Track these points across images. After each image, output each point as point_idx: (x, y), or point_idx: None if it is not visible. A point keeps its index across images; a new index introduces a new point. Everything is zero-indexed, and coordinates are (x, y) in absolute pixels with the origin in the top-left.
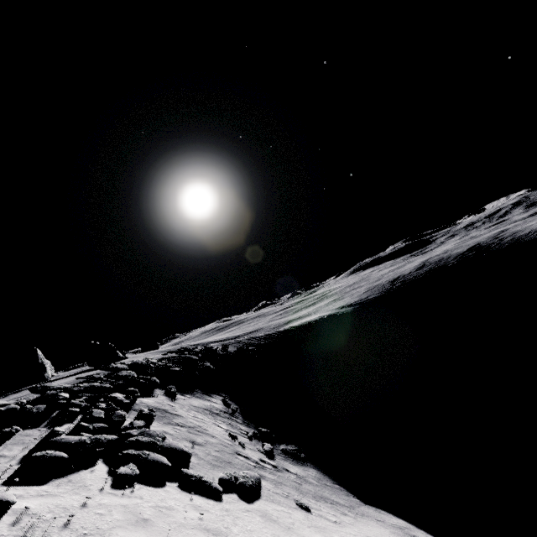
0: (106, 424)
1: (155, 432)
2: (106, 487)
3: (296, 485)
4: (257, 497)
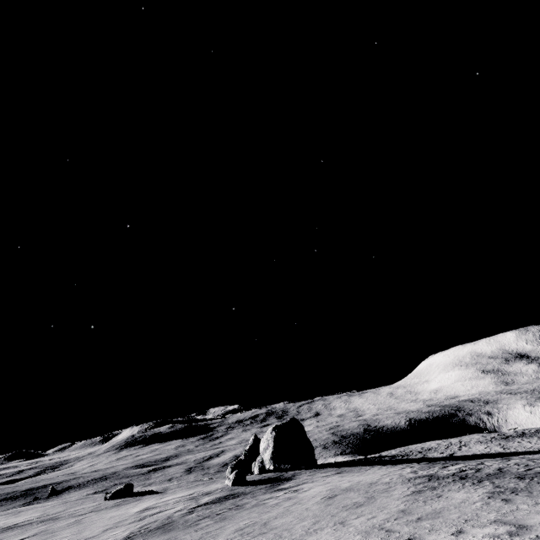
0: None
1: None
2: None
3: None
4: None
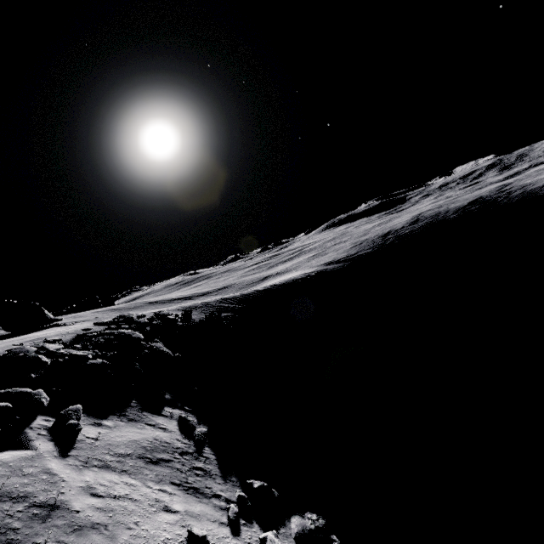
0: None
1: None
2: None
3: None
4: None
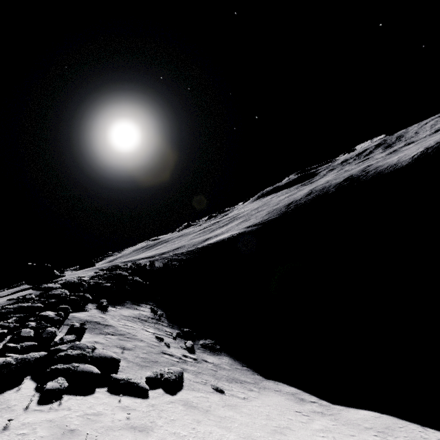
0: (36, 341)
1: (85, 345)
2: (32, 404)
3: (213, 372)
4: (180, 389)
